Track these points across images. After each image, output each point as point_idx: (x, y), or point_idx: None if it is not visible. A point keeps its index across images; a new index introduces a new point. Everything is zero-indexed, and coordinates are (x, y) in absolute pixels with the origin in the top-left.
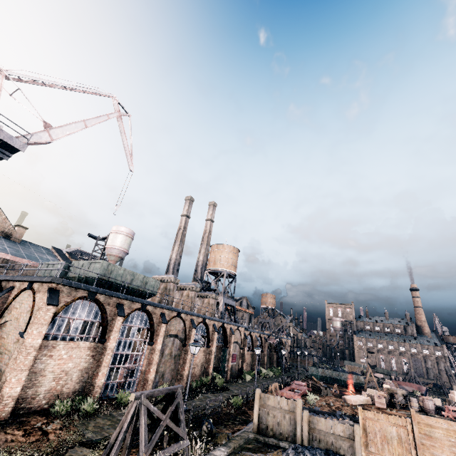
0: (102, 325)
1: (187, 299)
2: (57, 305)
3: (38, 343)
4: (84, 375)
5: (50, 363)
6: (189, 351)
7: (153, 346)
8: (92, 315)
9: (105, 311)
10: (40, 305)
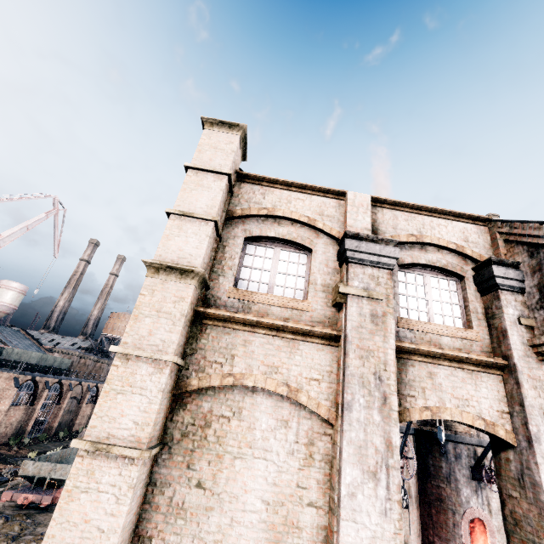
0: (33, 395)
1: (83, 366)
2: (19, 387)
3: (7, 408)
4: (19, 425)
5: (5, 418)
6: (82, 407)
7: (60, 406)
8: (29, 389)
9: (38, 386)
10: (5, 386)
